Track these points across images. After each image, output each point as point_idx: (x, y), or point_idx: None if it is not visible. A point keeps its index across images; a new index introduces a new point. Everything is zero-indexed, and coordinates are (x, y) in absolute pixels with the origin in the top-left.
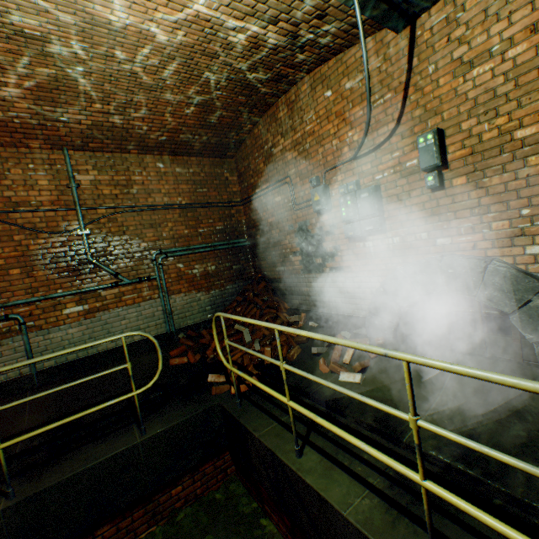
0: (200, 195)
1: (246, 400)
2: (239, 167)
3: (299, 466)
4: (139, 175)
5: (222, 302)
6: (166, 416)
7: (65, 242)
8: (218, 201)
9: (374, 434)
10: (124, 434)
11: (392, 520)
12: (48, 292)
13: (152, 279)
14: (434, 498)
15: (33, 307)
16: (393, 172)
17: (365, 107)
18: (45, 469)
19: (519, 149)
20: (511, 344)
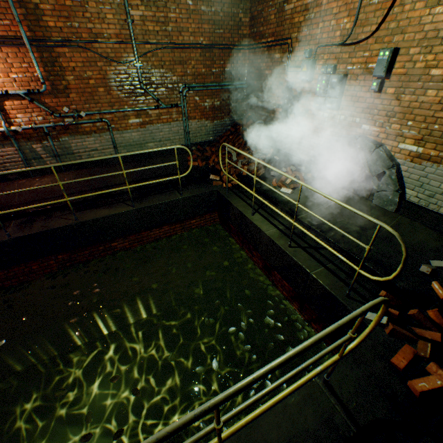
0: (216, 37)
1: (230, 191)
2: (253, 9)
3: (252, 218)
4: (173, 13)
5: (220, 130)
6: (190, 190)
7: (126, 71)
8: (230, 44)
9: (287, 214)
10: (172, 194)
11: (281, 236)
12: (120, 107)
13: (178, 107)
14: (299, 234)
15: (113, 116)
16: (359, 68)
17: (364, 0)
18: (141, 200)
19: (427, 82)
20: (368, 190)
